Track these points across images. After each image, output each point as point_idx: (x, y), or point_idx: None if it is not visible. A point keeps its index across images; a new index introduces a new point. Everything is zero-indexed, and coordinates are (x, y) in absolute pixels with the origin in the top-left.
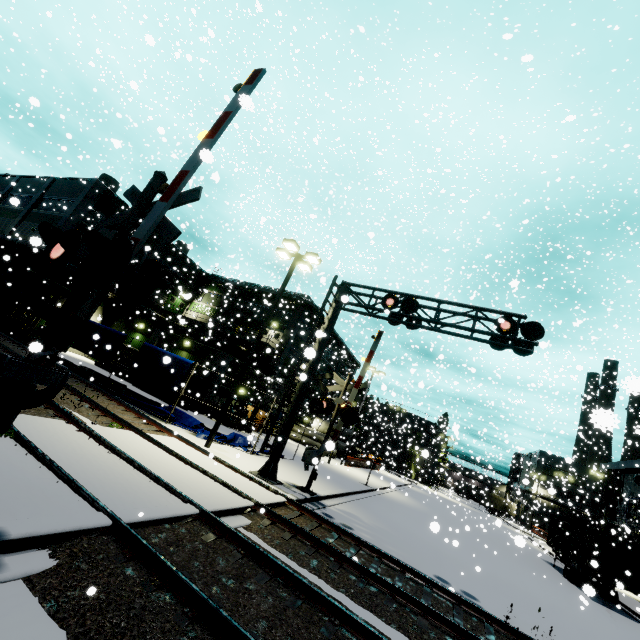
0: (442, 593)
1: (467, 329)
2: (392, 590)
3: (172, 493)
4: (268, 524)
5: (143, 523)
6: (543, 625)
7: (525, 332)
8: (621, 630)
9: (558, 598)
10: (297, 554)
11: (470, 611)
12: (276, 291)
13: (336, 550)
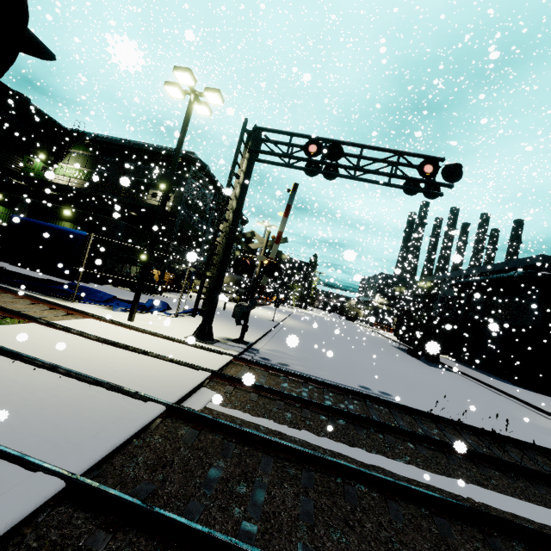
0: (379, 403)
1: (390, 175)
2: (357, 419)
3: (123, 395)
4: (232, 391)
5: (107, 456)
6: (429, 398)
7: (446, 175)
8: (453, 382)
9: (417, 372)
10: (271, 413)
11: (401, 411)
12: (158, 148)
13: (302, 398)
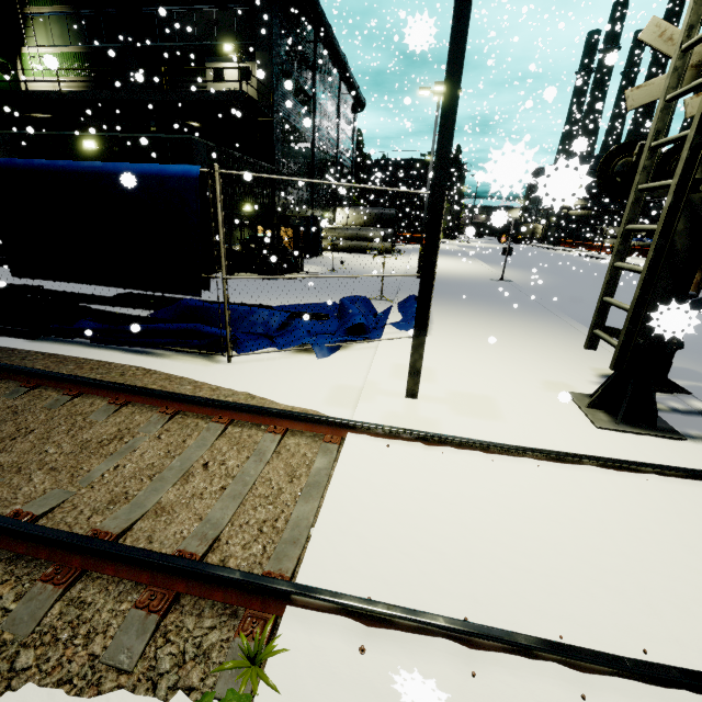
0: None
1: None
2: None
3: None
4: None
5: None
6: None
7: None
8: None
9: None
10: None
11: None
12: None
13: None
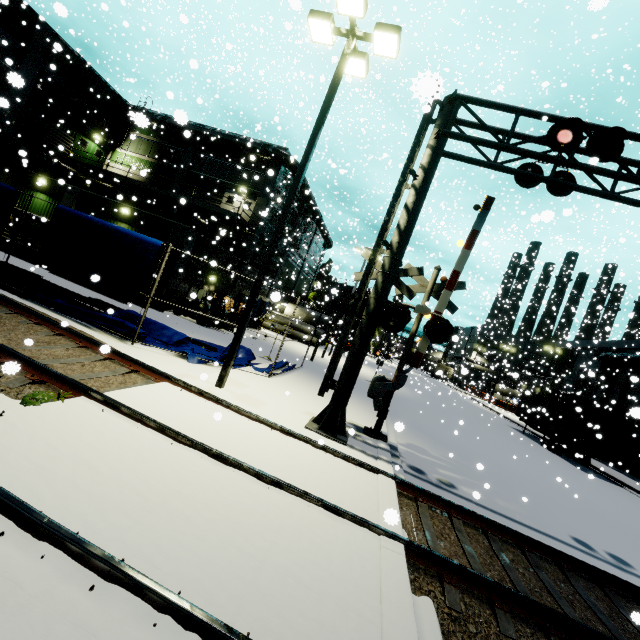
0: None
1: None
2: None
3: None
4: (459, 602)
5: None
6: None
7: None
8: None
9: (589, 489)
10: None
11: None
12: (242, 139)
13: (600, 636)
